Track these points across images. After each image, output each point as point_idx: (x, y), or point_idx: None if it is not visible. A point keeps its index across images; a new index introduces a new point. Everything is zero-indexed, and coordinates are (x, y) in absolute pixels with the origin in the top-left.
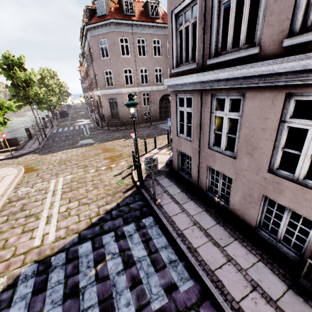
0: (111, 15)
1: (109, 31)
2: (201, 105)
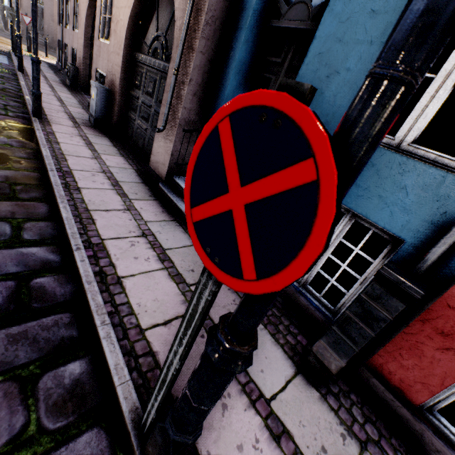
0: None
1: None
2: None
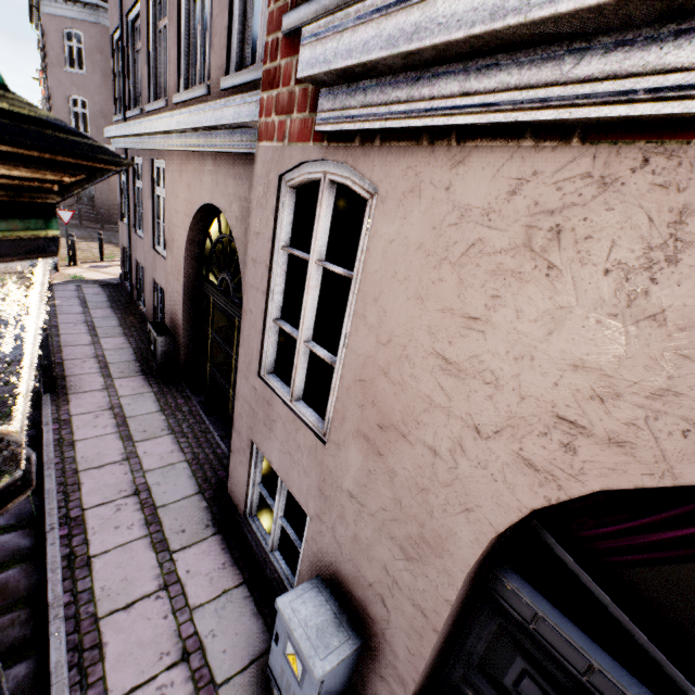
0: None
1: (92, 20)
2: (127, 170)
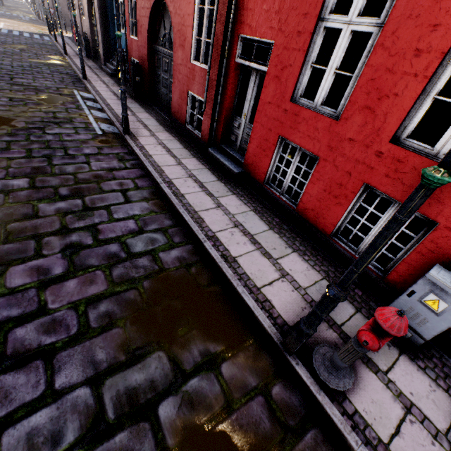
0: None
1: None
2: None
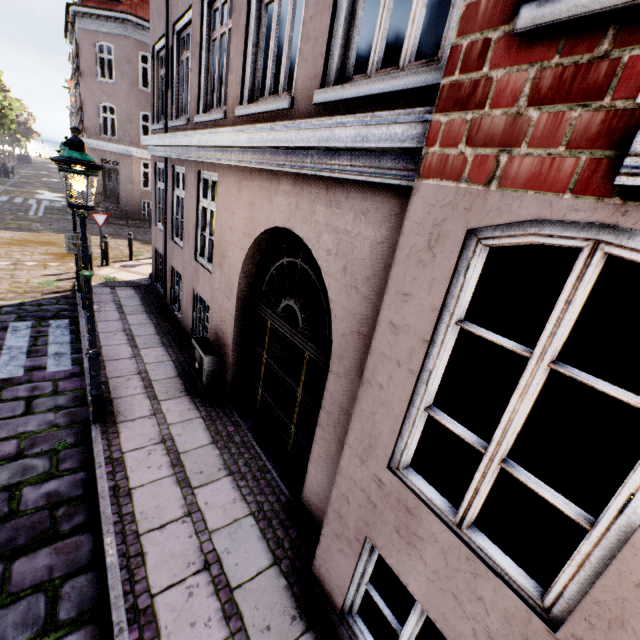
0: (130, 7)
1: (122, 34)
2: (166, 178)
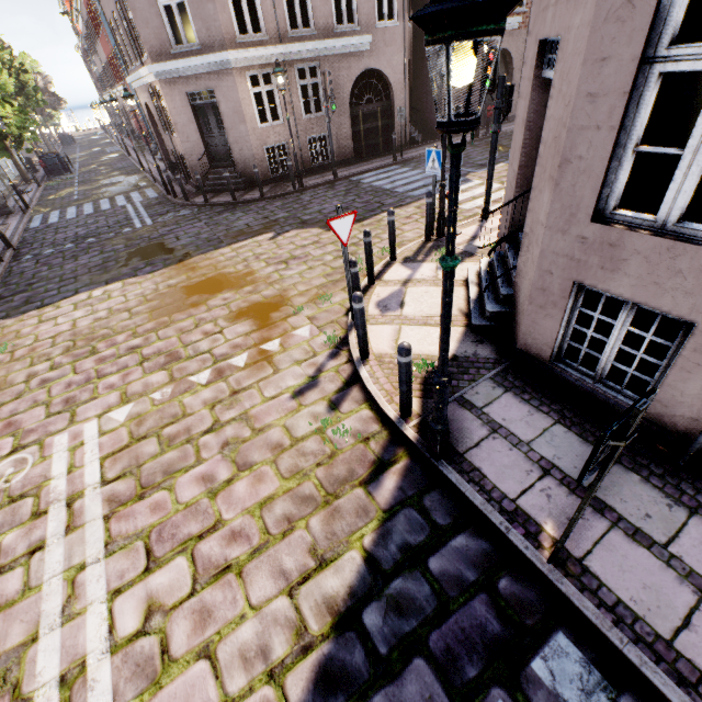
0: None
1: None
2: None
